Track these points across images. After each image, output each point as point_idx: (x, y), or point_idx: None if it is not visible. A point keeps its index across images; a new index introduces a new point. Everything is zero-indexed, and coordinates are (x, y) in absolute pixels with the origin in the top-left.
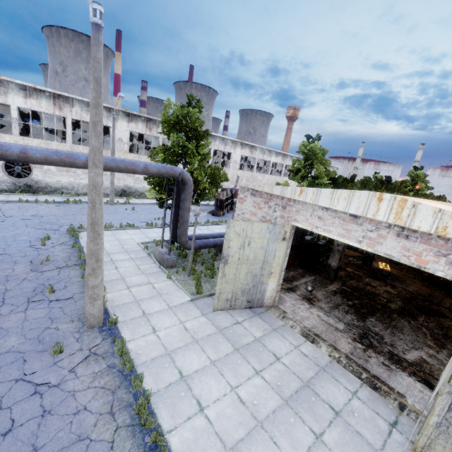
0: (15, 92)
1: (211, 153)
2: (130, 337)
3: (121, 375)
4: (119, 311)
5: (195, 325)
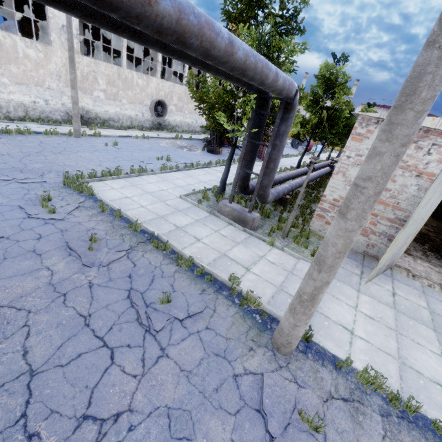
0: None
1: (186, 68)
2: (341, 351)
3: (409, 424)
4: (281, 311)
5: (371, 309)
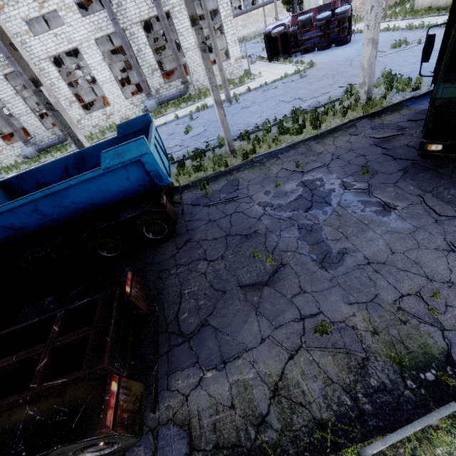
0: None
1: None
2: None
3: None
4: None
5: None
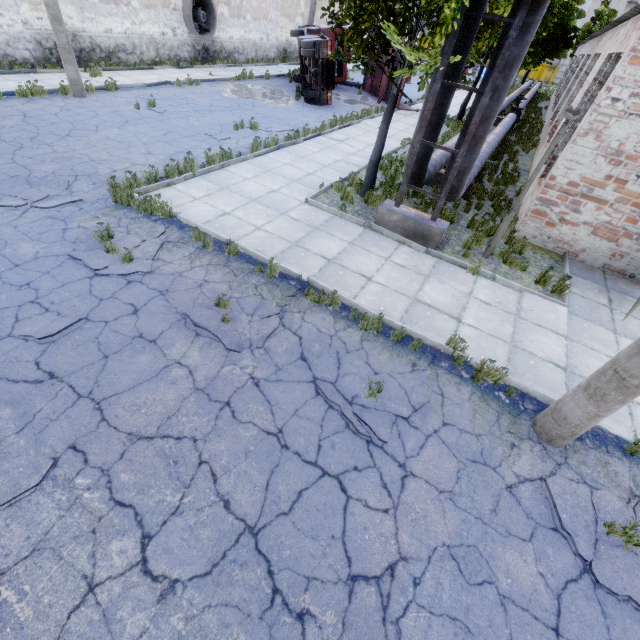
0: None
1: None
2: (624, 429)
3: None
4: (529, 381)
5: None
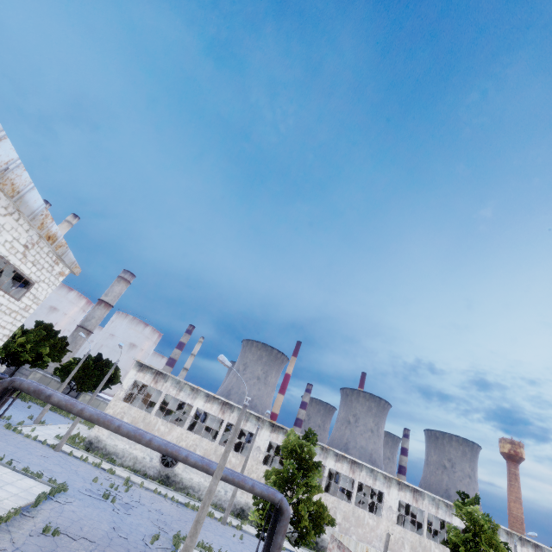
0: (201, 397)
1: (354, 486)
2: None
3: None
4: None
5: None
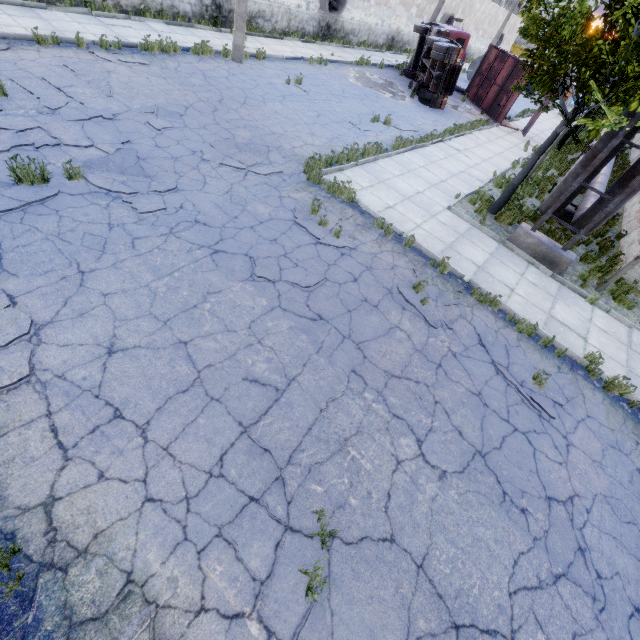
0: None
1: None
2: None
3: None
4: None
5: None
